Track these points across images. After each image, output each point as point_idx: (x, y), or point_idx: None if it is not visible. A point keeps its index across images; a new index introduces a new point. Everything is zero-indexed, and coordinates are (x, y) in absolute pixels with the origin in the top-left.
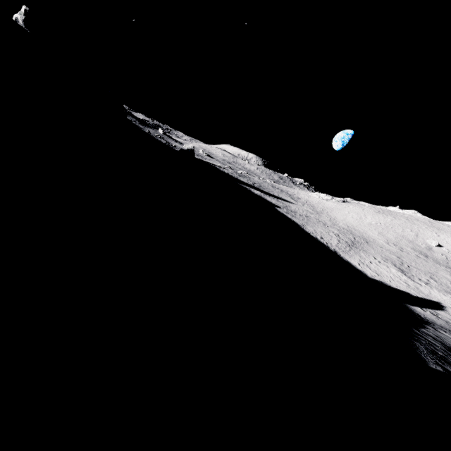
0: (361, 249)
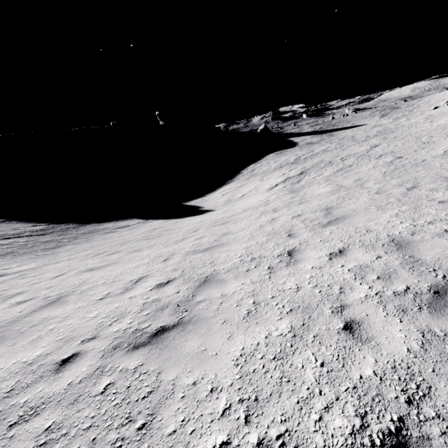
0: (298, 163)
